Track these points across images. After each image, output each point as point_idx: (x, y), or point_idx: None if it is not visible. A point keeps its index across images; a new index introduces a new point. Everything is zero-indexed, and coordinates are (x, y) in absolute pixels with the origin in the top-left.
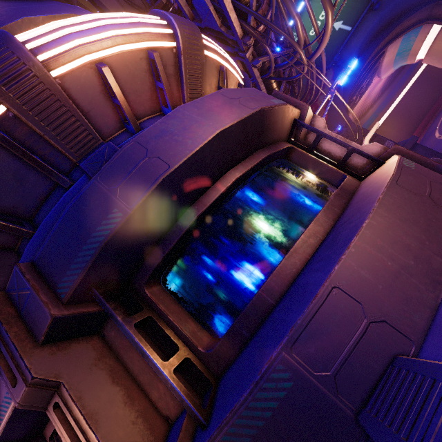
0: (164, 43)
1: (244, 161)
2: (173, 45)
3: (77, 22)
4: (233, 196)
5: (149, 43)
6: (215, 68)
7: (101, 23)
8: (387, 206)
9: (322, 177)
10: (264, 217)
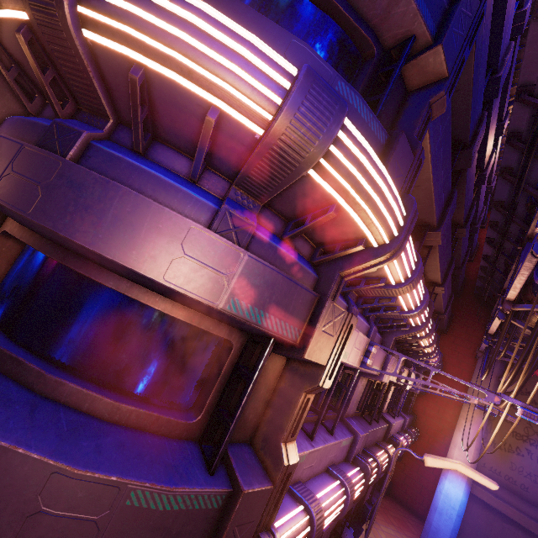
0: (244, 119)
1: (140, 286)
2: (257, 130)
3: (162, 5)
4: (101, 286)
5: (218, 102)
6: (324, 199)
7: (176, 33)
8: (4, 457)
9: (202, 389)
10: (79, 326)
